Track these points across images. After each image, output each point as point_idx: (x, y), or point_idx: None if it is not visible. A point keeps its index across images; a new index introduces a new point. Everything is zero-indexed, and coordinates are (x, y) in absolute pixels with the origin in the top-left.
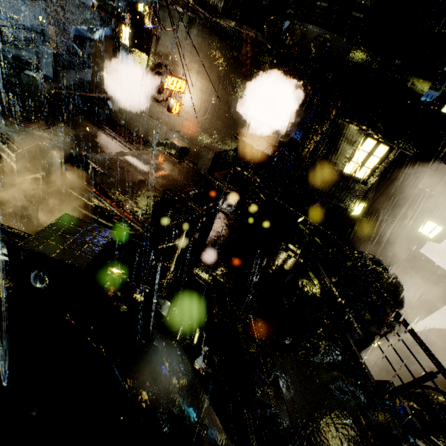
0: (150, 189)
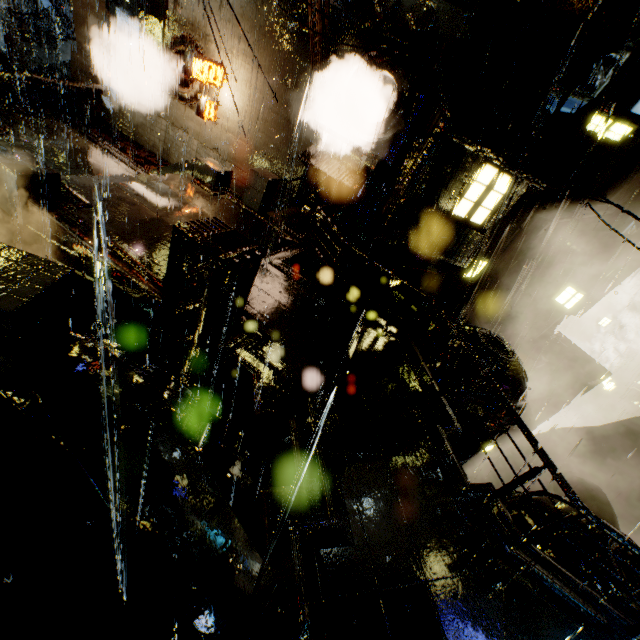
0: (167, 233)
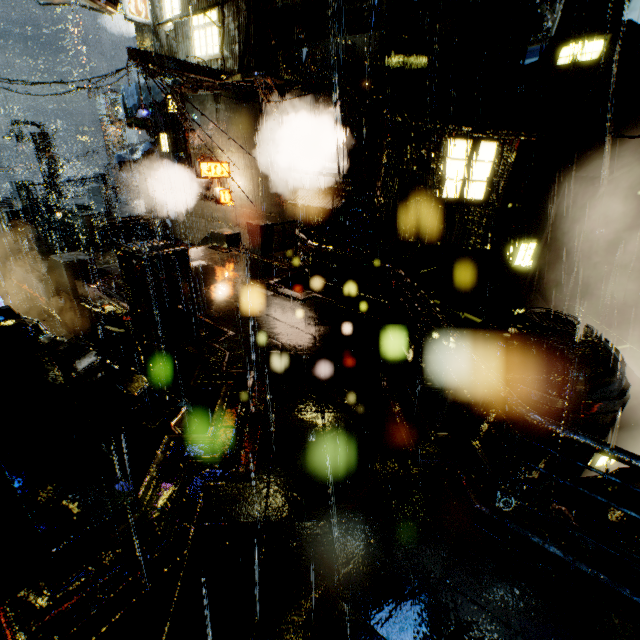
0: None
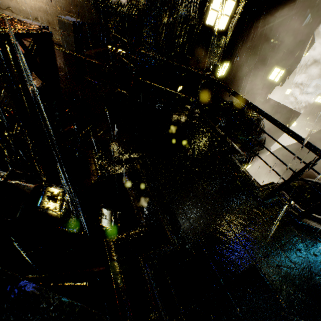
0: None
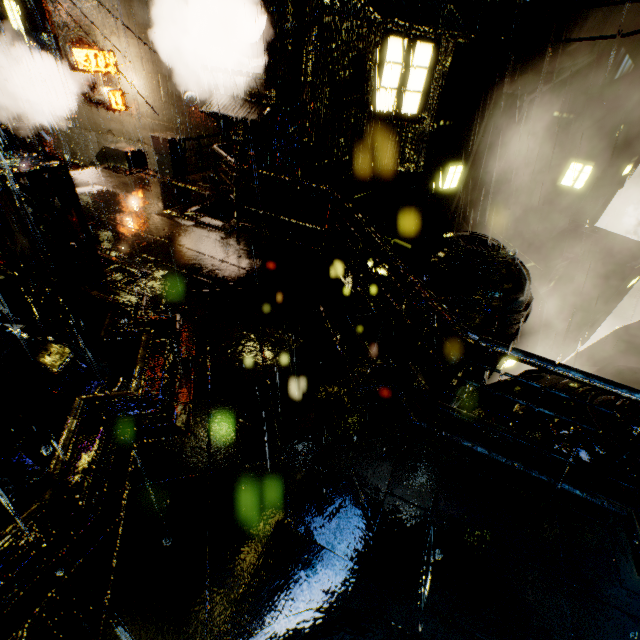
0: None
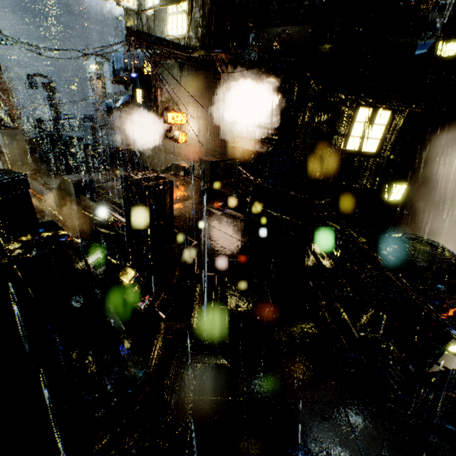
0: None
